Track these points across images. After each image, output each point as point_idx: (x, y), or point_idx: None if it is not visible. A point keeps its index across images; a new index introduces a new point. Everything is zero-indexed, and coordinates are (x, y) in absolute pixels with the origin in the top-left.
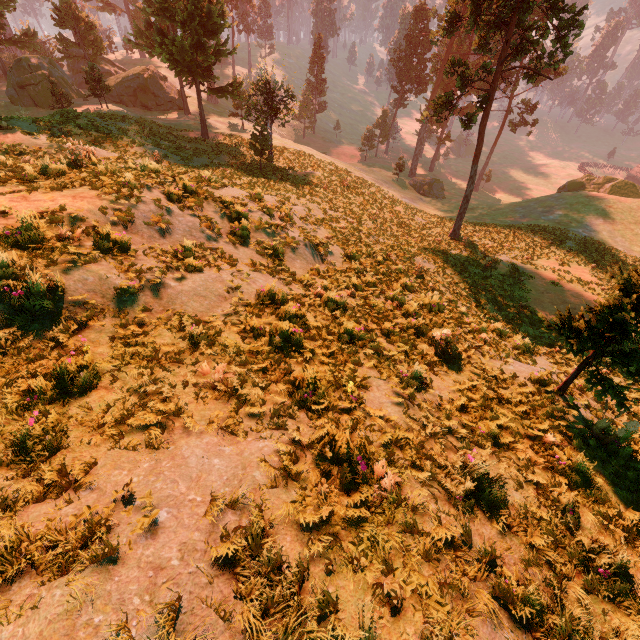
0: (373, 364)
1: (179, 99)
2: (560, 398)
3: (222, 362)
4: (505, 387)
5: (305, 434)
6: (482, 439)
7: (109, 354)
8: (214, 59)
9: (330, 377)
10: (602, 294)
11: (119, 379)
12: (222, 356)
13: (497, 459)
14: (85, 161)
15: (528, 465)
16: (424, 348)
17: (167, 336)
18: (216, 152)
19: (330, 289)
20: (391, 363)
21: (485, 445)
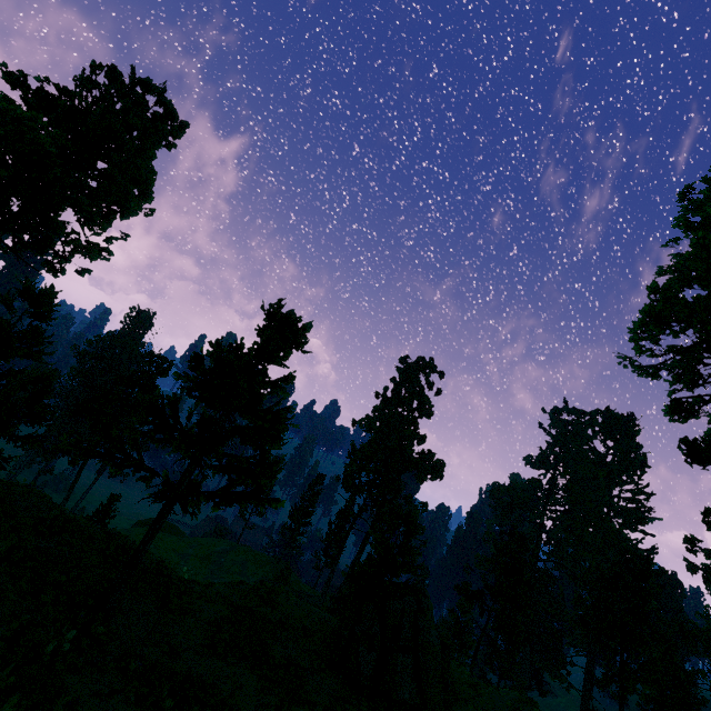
0: None
1: None
2: None
3: None
4: None
5: None
6: None
7: None
8: None
9: None
10: None
11: None
12: None
13: None
14: None
15: None
16: None
17: None
18: None
19: None
20: None
21: None
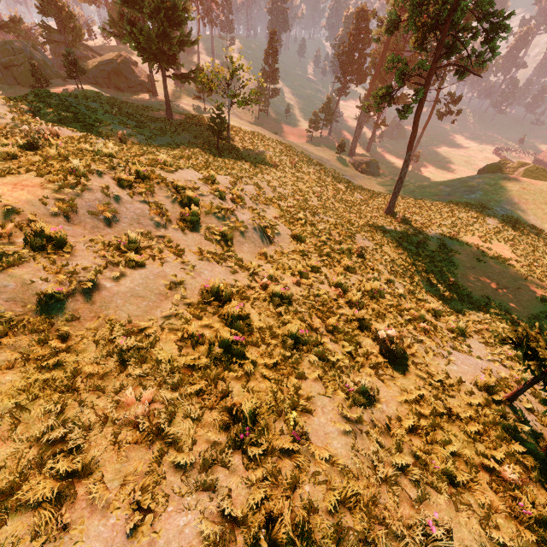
0: (318, 375)
1: (148, 82)
2: (508, 408)
3: (152, 385)
4: (452, 395)
5: (238, 494)
6: (437, 477)
7: (18, 383)
8: (178, 48)
9: (271, 400)
10: (521, 270)
11: (21, 421)
12: (153, 376)
13: (455, 508)
14: (43, 142)
15: (489, 514)
16: (368, 344)
17: (93, 352)
18: (178, 131)
19: (276, 278)
20: (336, 373)
21: (441, 487)
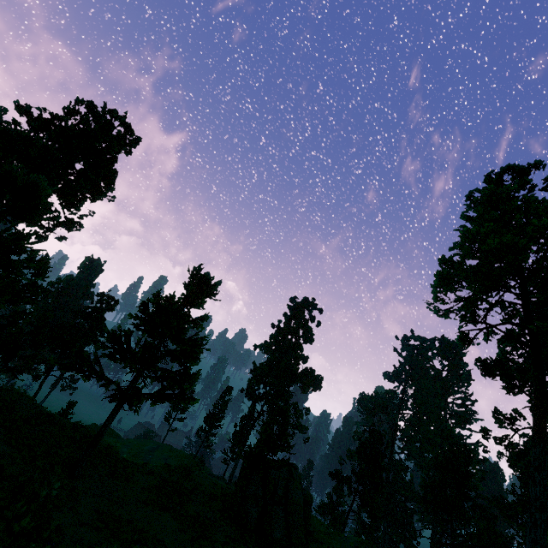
0: None
1: None
2: None
3: None
4: None
5: None
6: None
7: None
8: None
9: None
10: None
11: None
12: None
13: None
14: None
15: None
16: None
17: None
18: None
19: None
20: None
21: None
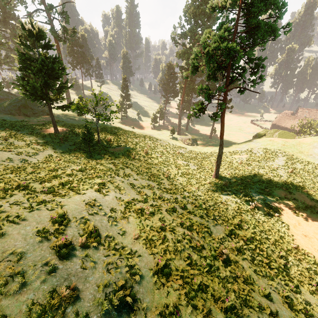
0: None
1: (47, 109)
2: None
3: None
4: None
5: None
6: None
7: None
8: (59, 91)
9: None
10: None
11: None
12: None
13: None
14: None
15: None
16: None
17: None
18: (60, 143)
19: None
20: None
21: None
